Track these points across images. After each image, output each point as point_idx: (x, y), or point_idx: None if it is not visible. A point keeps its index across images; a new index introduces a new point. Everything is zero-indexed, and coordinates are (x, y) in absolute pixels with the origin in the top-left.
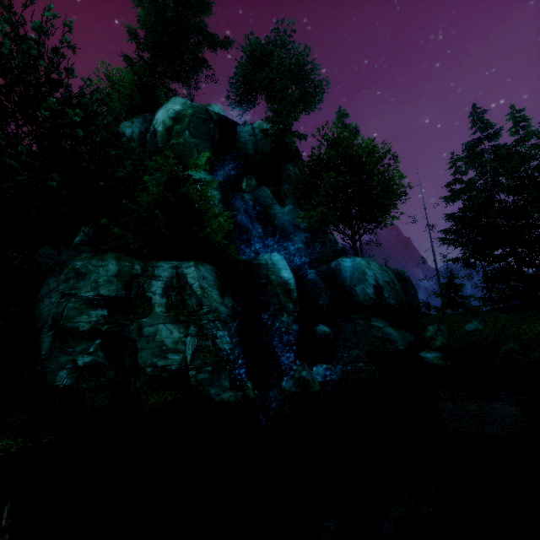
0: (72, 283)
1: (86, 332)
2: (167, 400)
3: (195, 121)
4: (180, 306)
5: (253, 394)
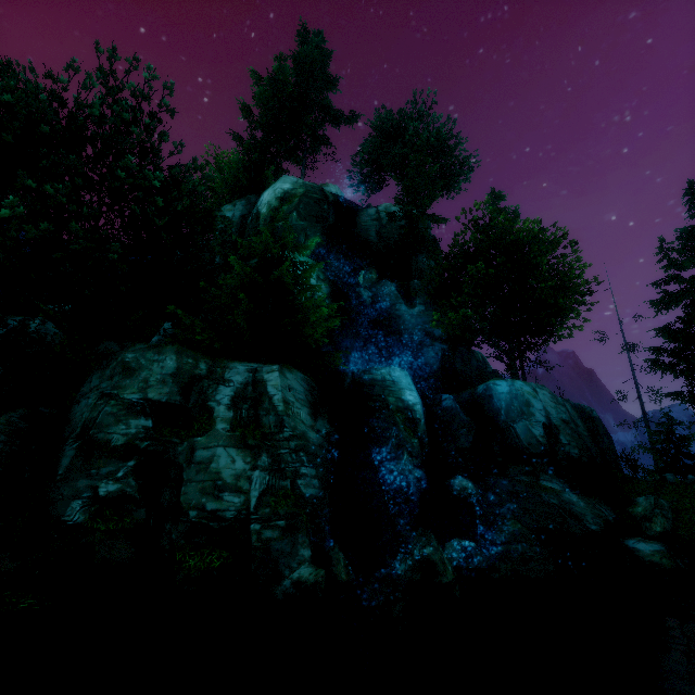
0: (116, 381)
1: (119, 449)
2: (212, 565)
3: (306, 201)
4: (251, 425)
5: (345, 574)
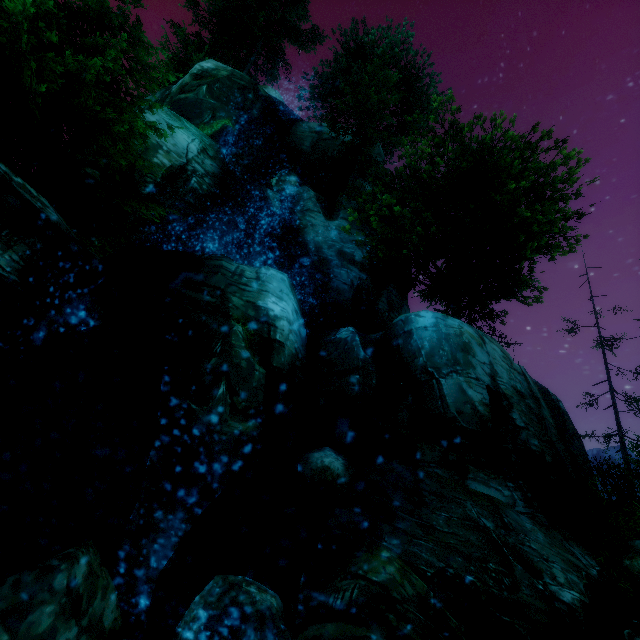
0: None
1: None
2: None
3: (227, 83)
4: None
5: None
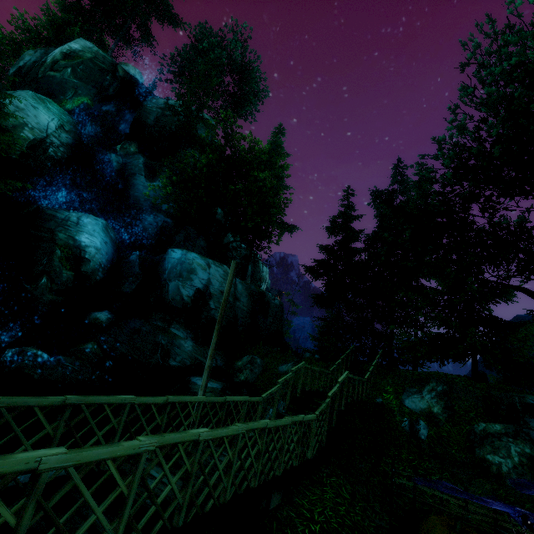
0: None
1: None
2: None
3: (90, 65)
4: None
5: None
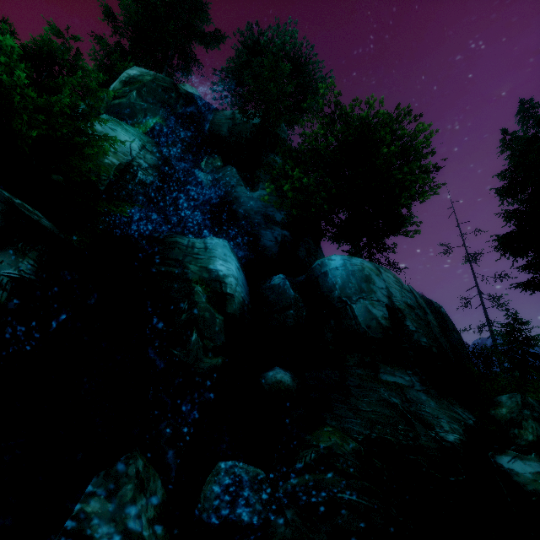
0: None
1: None
2: None
3: (152, 87)
4: None
5: None
